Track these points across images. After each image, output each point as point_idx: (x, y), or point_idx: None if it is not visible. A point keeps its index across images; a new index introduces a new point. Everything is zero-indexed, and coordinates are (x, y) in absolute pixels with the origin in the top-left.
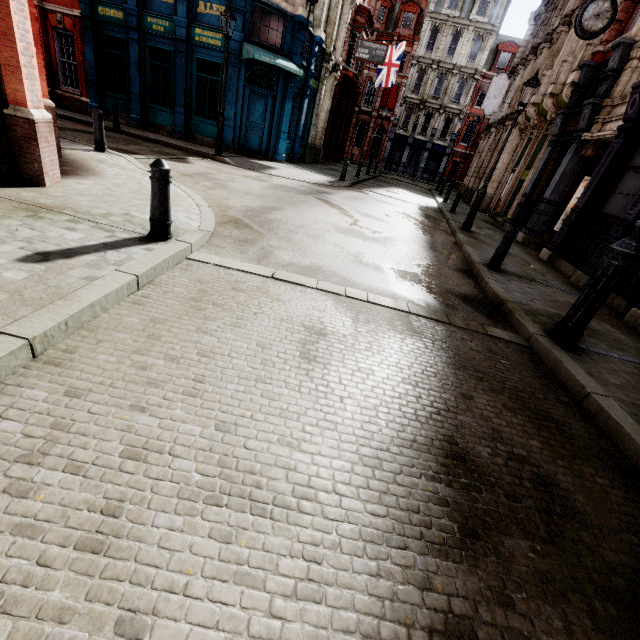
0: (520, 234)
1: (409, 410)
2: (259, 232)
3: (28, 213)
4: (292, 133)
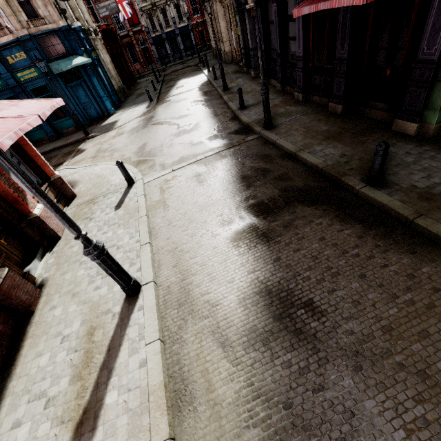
0: (252, 73)
1: (230, 176)
2: (152, 159)
3: (92, 203)
4: (106, 92)
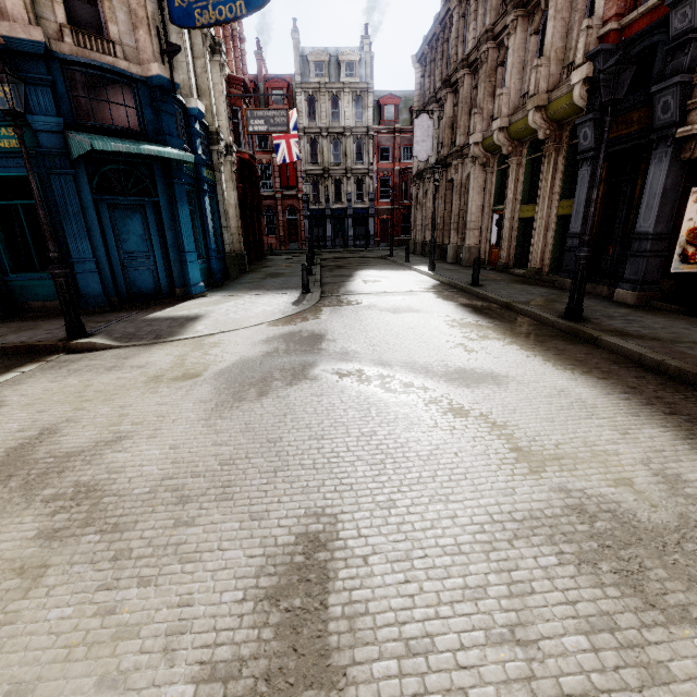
0: (621, 292)
1: None
2: None
3: None
4: (201, 248)
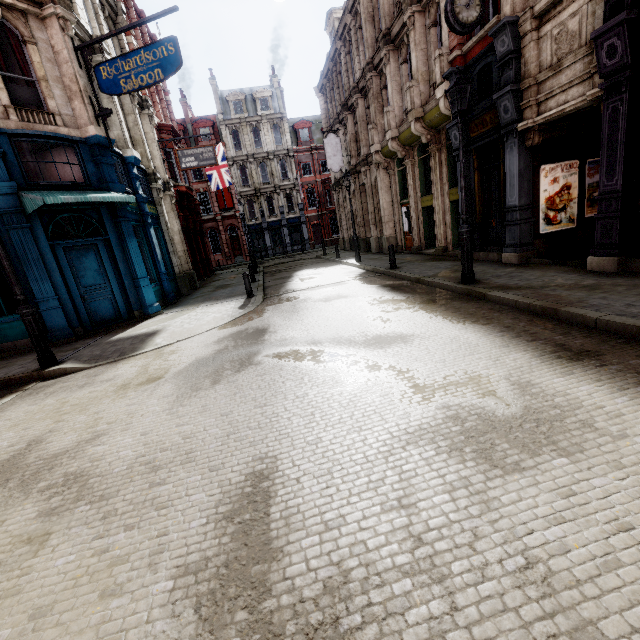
0: (506, 255)
1: None
2: None
3: None
4: (152, 273)
